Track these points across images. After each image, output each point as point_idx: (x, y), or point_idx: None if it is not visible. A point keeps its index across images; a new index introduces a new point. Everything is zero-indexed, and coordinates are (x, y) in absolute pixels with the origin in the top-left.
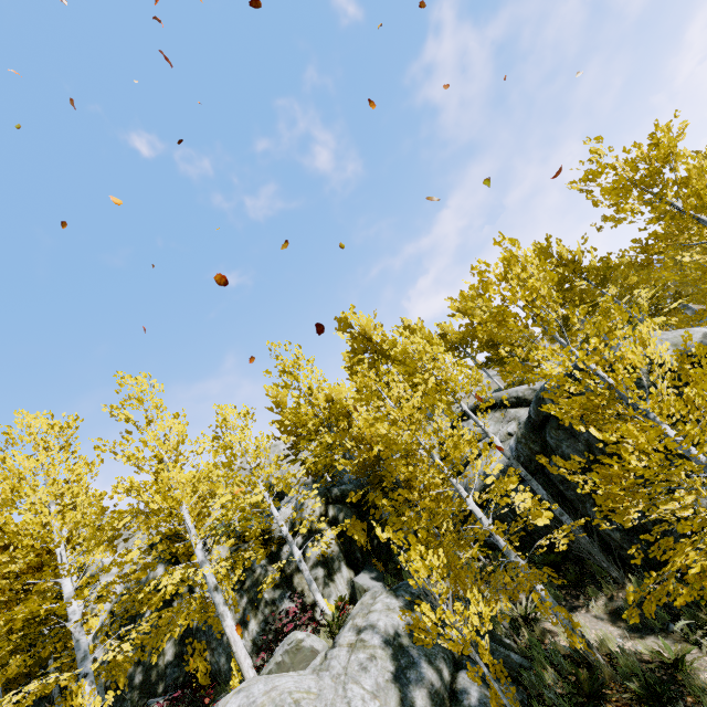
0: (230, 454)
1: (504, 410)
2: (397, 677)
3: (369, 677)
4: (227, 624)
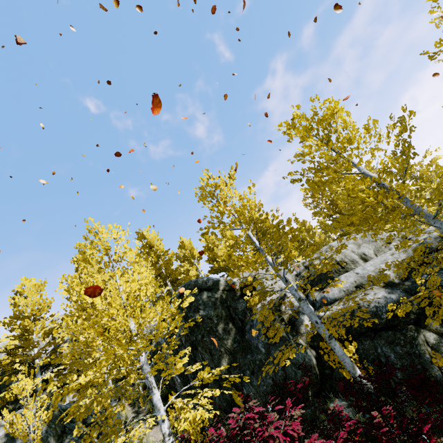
0: (17, 310)
1: None
2: None
3: None
4: None
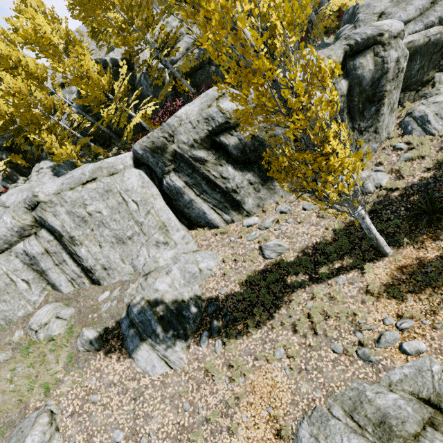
0: None
1: (70, 87)
2: (56, 175)
3: (47, 177)
4: None
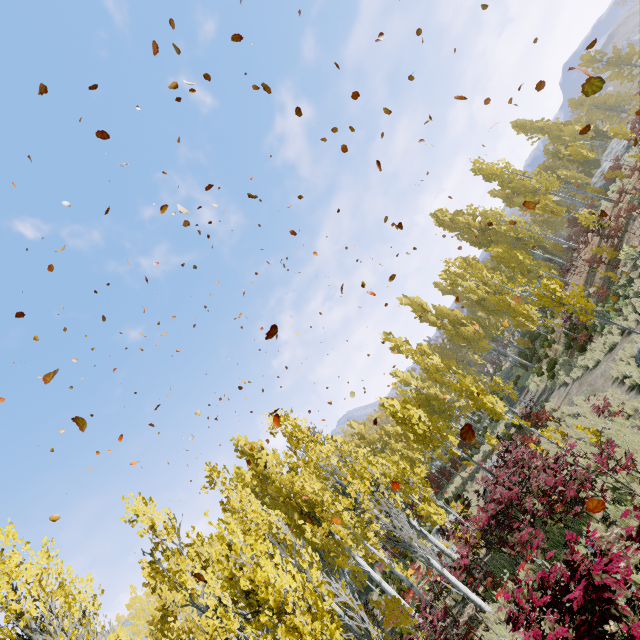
0: None
1: None
2: None
3: None
4: None
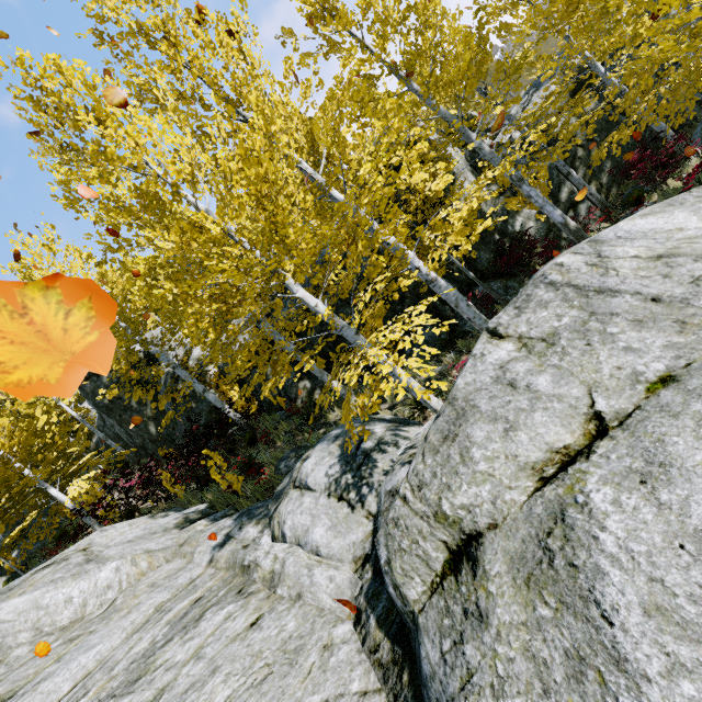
0: None
1: None
2: None
3: None
4: None
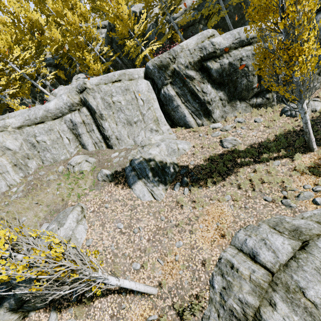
0: None
1: (101, 29)
2: None
3: None
4: (39, 87)
